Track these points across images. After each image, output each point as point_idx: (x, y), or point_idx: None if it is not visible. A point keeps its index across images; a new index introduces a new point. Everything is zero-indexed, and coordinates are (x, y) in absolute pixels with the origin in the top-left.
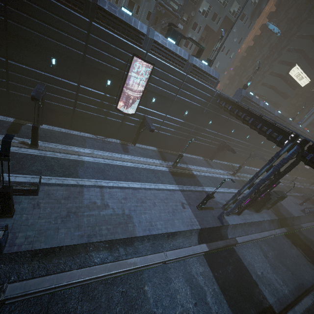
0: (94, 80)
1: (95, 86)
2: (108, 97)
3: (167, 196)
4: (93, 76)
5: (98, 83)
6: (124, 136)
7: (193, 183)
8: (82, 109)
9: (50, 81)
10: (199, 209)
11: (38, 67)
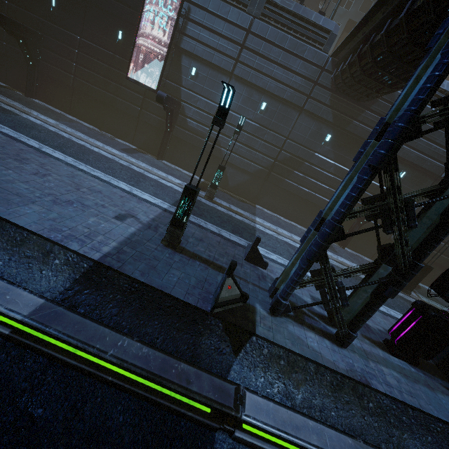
0: (102, 31)
1: (103, 42)
2: (118, 60)
3: (108, 192)
4: (100, 25)
5: (106, 37)
6: (146, 142)
7: (227, 227)
8: (84, 78)
9: (48, 31)
10: (167, 244)
11: (38, 13)
